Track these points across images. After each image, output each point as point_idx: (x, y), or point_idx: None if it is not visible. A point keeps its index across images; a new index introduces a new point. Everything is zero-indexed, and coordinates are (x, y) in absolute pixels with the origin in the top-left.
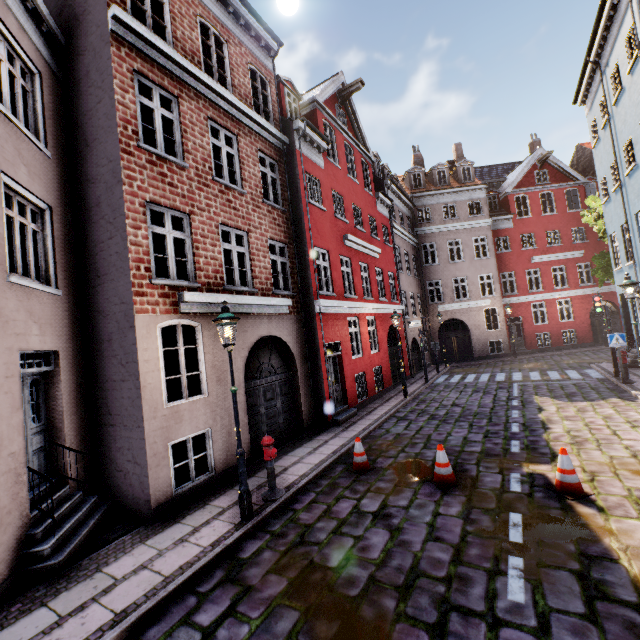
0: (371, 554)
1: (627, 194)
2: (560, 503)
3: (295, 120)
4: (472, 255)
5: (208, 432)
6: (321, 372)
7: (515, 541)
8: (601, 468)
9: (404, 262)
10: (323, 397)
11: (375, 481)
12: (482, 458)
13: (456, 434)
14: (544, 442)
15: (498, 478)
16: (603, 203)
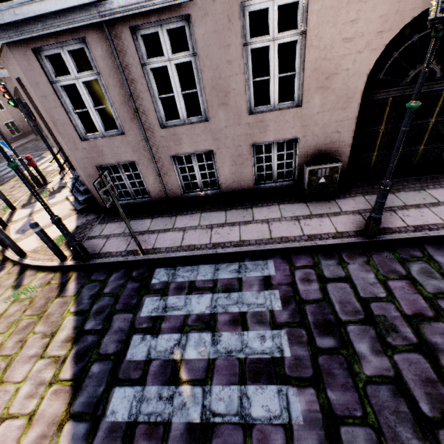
0: None
1: None
2: None
3: None
4: None
5: (14, 121)
6: None
7: None
8: None
9: None
10: None
11: None
12: None
13: None
14: None
15: None
16: None
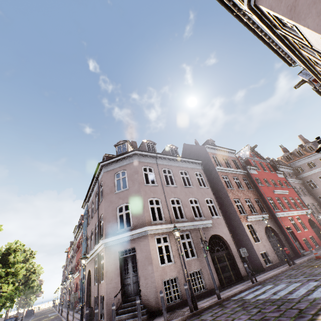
0: None
1: None
2: None
3: (246, 166)
4: None
5: (265, 252)
6: (288, 236)
7: None
8: None
9: (300, 191)
10: (293, 245)
11: None
12: None
13: None
14: None
15: None
16: None
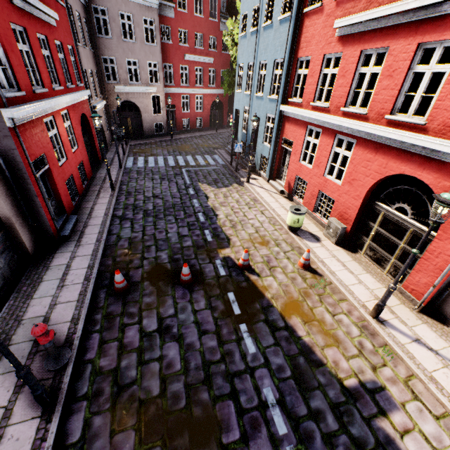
0: (176, 367)
1: (259, 42)
2: (244, 277)
3: None
4: (143, 38)
5: None
6: (36, 197)
7: (238, 313)
8: (249, 244)
9: (79, 29)
10: (45, 221)
11: (141, 298)
12: (197, 251)
13: (171, 230)
14: (220, 229)
15: (212, 267)
16: (241, 36)
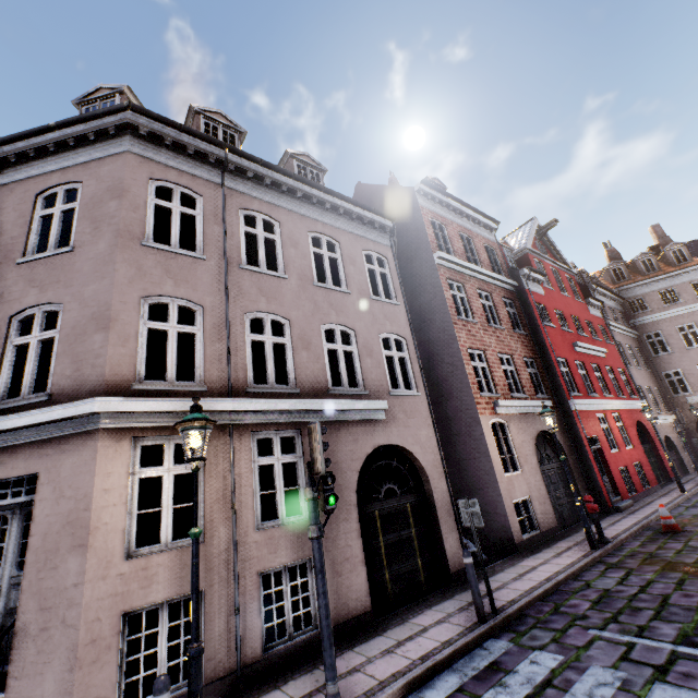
0: None
1: None
2: None
3: (520, 269)
4: None
5: (527, 499)
6: (589, 462)
7: None
8: None
9: (629, 356)
10: (597, 485)
11: (693, 535)
12: None
13: None
14: None
15: None
16: None
